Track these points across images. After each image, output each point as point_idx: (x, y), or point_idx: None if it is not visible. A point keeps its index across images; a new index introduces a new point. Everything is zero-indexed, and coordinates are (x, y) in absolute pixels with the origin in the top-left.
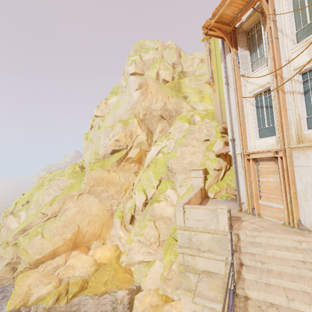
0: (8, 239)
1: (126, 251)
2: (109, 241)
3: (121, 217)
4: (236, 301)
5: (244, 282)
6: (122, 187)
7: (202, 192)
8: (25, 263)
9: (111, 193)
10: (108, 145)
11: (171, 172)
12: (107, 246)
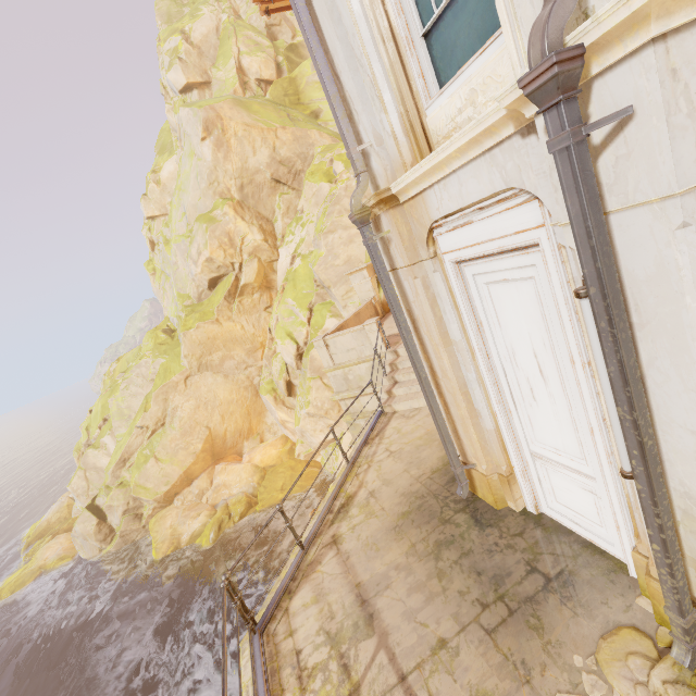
0: (106, 481)
1: (298, 438)
2: (270, 434)
3: (271, 391)
4: (381, 419)
5: (394, 399)
6: (254, 343)
7: (375, 306)
8: (150, 503)
9: (240, 358)
10: (197, 274)
11: (324, 288)
12: (269, 442)
